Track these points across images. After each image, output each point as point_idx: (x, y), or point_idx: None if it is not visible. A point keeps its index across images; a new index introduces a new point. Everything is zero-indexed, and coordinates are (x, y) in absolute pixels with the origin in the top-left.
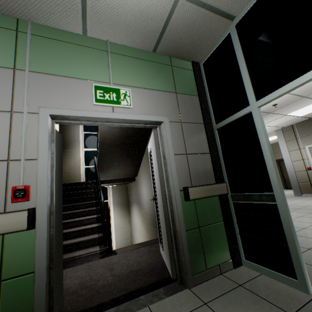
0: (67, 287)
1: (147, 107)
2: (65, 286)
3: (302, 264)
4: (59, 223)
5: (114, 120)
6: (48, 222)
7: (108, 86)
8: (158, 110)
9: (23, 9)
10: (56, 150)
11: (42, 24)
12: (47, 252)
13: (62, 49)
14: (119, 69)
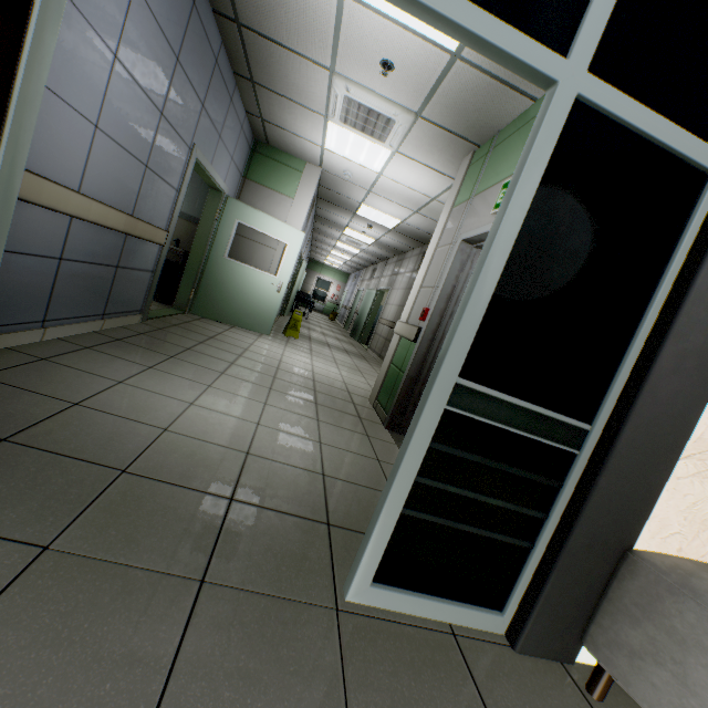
0: None
1: None
2: None
3: (366, 534)
4: None
5: None
6: (424, 344)
7: None
8: None
9: (488, 127)
10: None
11: (506, 126)
12: (411, 364)
13: (506, 147)
14: None
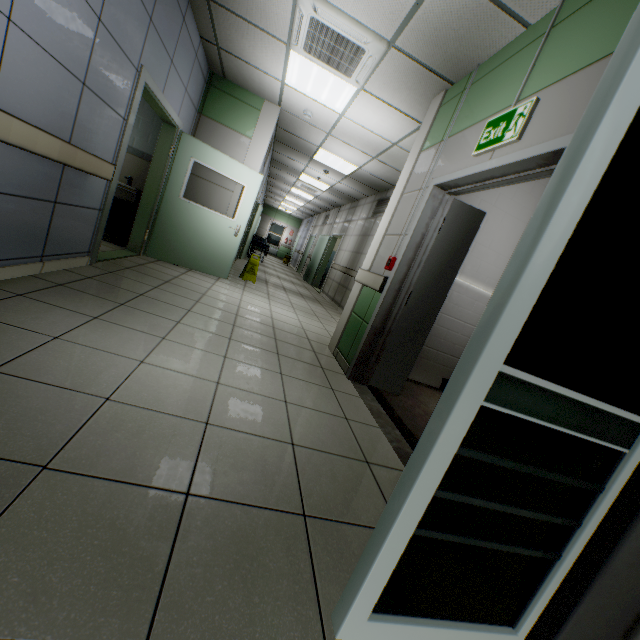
0: (427, 405)
1: (552, 124)
2: (429, 405)
3: (364, 558)
4: (423, 315)
5: (488, 175)
6: (390, 294)
7: (503, 113)
8: (576, 118)
9: (467, 61)
10: (454, 232)
11: (487, 59)
12: (376, 315)
13: (488, 83)
14: (548, 58)
